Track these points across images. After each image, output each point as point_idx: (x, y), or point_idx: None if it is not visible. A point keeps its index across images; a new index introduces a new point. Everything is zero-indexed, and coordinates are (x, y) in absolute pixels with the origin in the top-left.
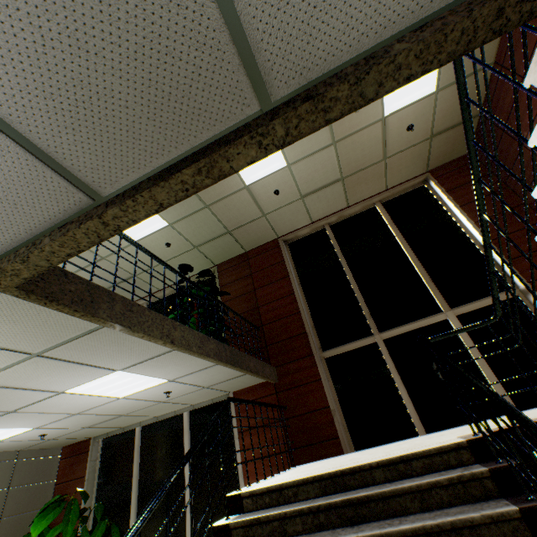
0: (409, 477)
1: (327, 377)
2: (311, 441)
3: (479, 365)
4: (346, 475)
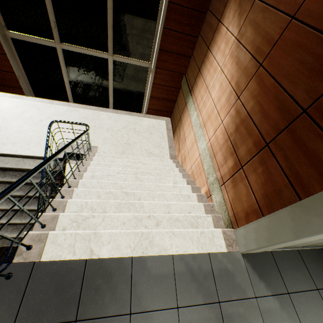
0: (32, 159)
1: (14, 52)
2: (3, 85)
3: (109, 88)
4: (5, 154)
